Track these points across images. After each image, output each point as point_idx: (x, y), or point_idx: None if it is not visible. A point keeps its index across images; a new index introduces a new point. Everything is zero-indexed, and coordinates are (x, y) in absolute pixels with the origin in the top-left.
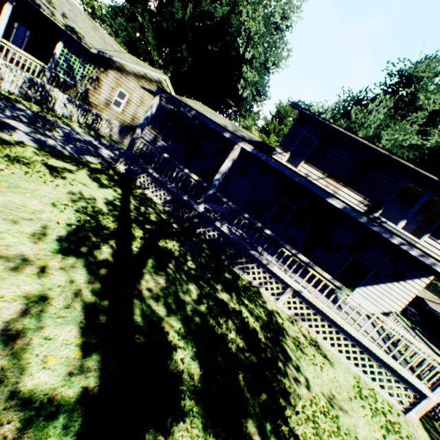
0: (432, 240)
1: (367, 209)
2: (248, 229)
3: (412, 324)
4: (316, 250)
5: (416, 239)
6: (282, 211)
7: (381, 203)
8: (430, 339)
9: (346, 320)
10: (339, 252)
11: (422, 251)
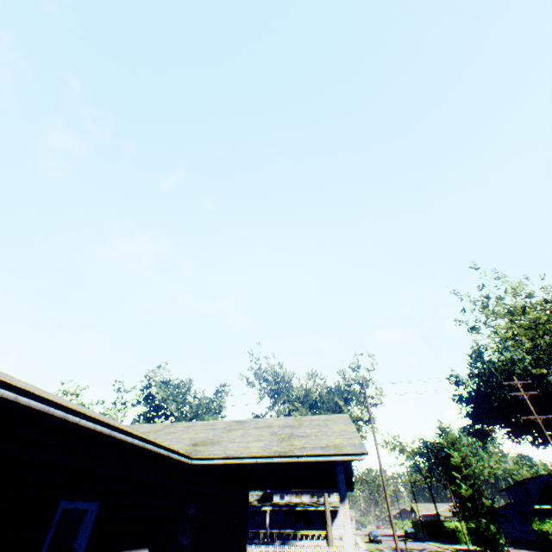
0: (332, 495)
1: (312, 498)
2: (284, 539)
3: (415, 539)
4: (310, 527)
5: (329, 498)
6: (291, 520)
7: (314, 493)
8: (420, 540)
9: (320, 539)
10: (316, 521)
11: (319, 506)
